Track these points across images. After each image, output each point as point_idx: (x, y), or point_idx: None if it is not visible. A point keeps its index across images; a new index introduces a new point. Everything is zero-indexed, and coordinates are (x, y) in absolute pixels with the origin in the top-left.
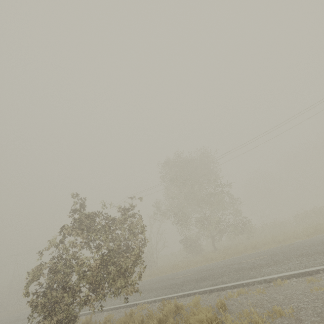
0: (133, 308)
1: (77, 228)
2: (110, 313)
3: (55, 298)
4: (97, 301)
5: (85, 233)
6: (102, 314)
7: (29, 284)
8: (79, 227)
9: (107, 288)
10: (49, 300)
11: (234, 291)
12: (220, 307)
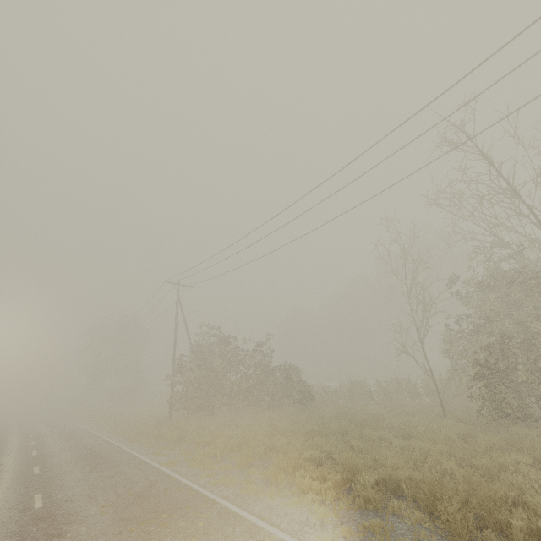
0: None
1: None
2: None
3: None
4: None
5: None
6: None
7: None
8: None
9: None
10: None
11: None
12: None
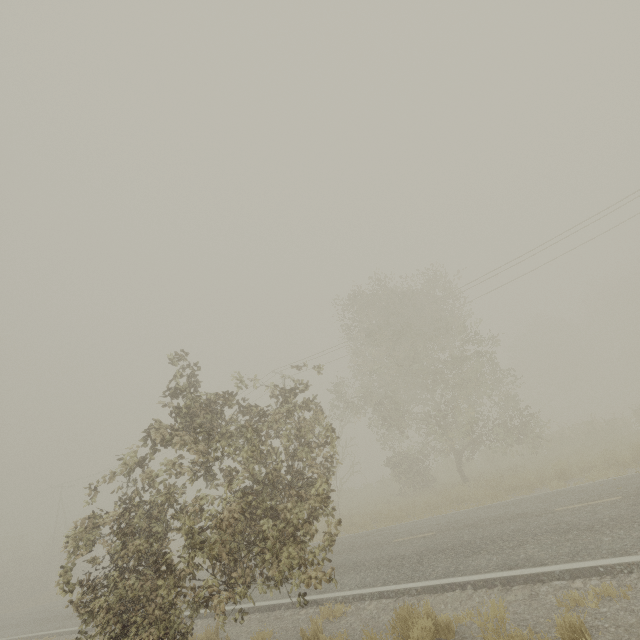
0: (310, 610)
1: (181, 431)
2: (257, 619)
3: (136, 594)
4: (236, 602)
5: (199, 443)
6: (238, 620)
7: (74, 559)
8: (184, 428)
9: (254, 569)
10: (123, 597)
11: (576, 588)
12: (570, 638)
